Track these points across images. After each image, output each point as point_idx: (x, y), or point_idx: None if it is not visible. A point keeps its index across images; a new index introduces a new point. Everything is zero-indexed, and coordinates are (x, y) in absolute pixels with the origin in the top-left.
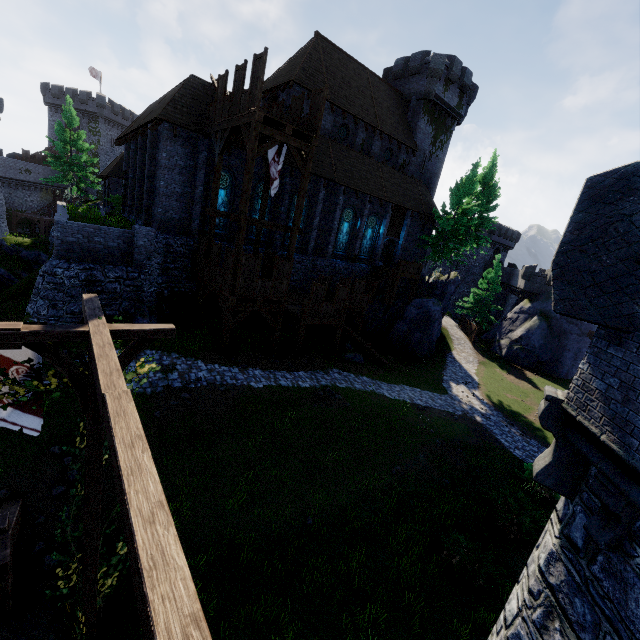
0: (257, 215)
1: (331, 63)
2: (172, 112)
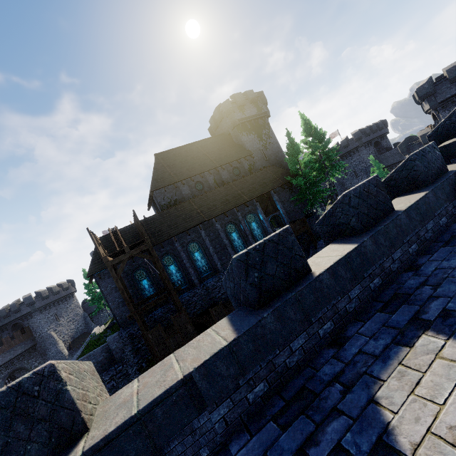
0: (173, 276)
1: (170, 161)
2: (93, 267)
